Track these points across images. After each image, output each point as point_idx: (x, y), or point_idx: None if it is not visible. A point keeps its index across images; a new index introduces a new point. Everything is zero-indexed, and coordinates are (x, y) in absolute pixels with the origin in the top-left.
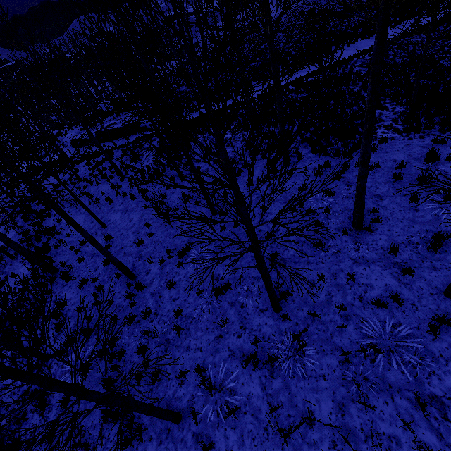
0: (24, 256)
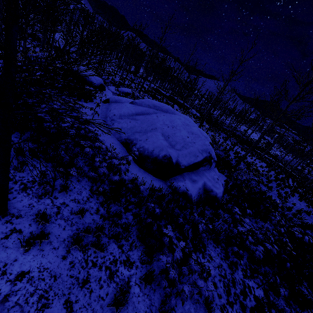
0: (203, 120)
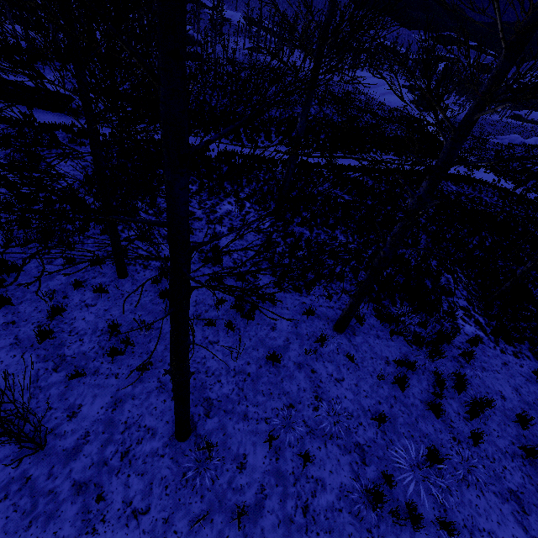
0: None
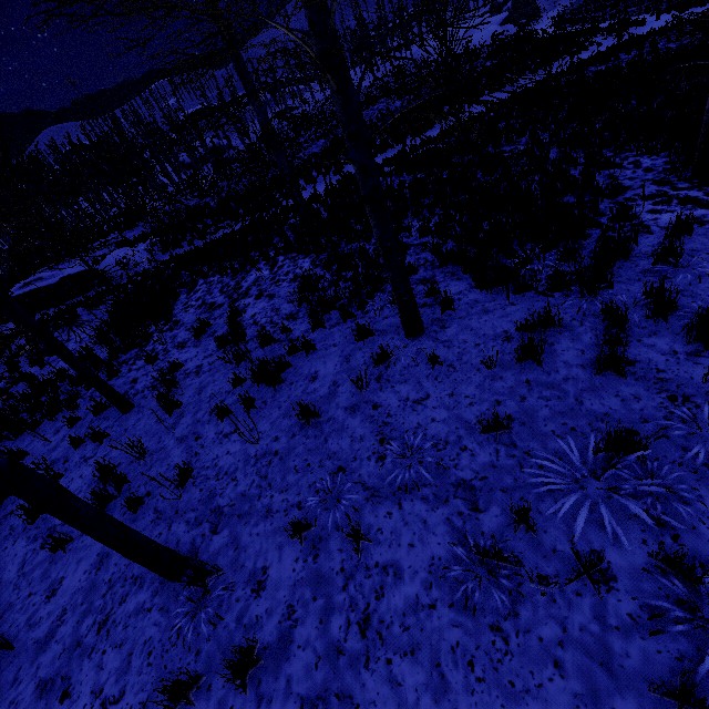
0: None
